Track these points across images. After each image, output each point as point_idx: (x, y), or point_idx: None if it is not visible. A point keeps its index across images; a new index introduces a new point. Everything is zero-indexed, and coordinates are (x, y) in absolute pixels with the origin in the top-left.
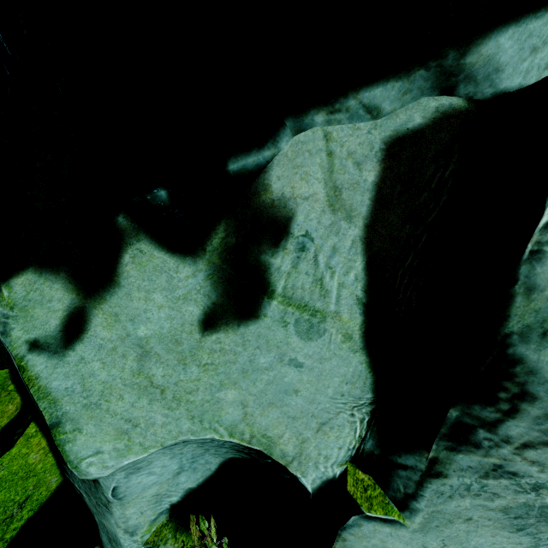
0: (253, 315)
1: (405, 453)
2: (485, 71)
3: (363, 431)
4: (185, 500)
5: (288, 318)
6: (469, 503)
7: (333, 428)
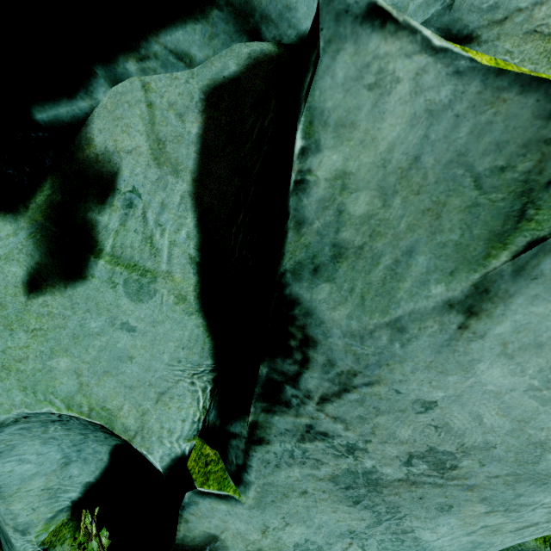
0: (80, 276)
1: (235, 420)
2: (275, 8)
3: (207, 402)
4: (87, 496)
5: (116, 278)
6: (299, 472)
7: (173, 398)
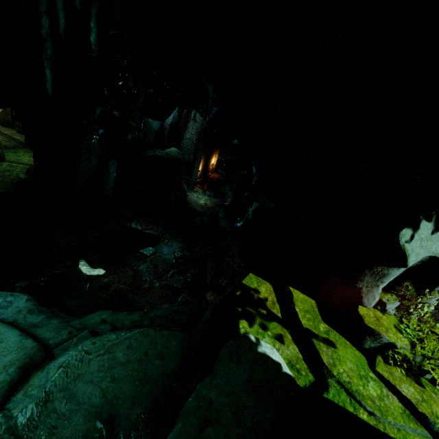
0: None
1: None
2: None
3: None
4: (386, 285)
5: None
6: None
7: None
